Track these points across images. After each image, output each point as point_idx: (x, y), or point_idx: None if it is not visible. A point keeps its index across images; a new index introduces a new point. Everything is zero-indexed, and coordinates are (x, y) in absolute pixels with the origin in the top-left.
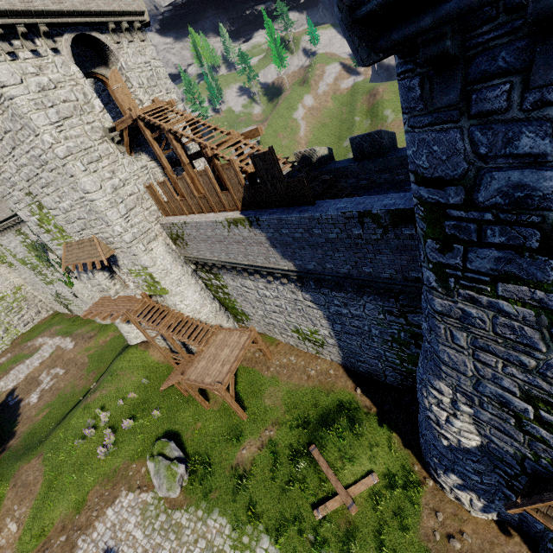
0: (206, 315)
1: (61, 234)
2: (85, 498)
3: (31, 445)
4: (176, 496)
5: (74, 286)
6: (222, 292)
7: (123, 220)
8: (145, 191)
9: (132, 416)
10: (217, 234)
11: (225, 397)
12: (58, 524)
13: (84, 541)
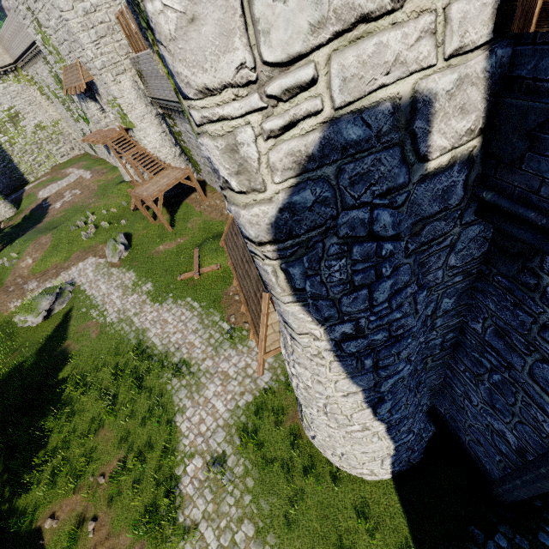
0: (165, 156)
1: (59, 57)
2: (71, 257)
3: (49, 228)
4: (116, 262)
5: (90, 124)
6: (182, 140)
7: (93, 46)
8: (116, 22)
9: (110, 222)
10: (153, 68)
11: (152, 206)
12: (54, 265)
13: (64, 273)
